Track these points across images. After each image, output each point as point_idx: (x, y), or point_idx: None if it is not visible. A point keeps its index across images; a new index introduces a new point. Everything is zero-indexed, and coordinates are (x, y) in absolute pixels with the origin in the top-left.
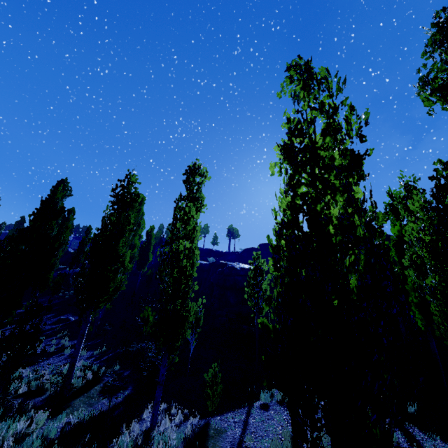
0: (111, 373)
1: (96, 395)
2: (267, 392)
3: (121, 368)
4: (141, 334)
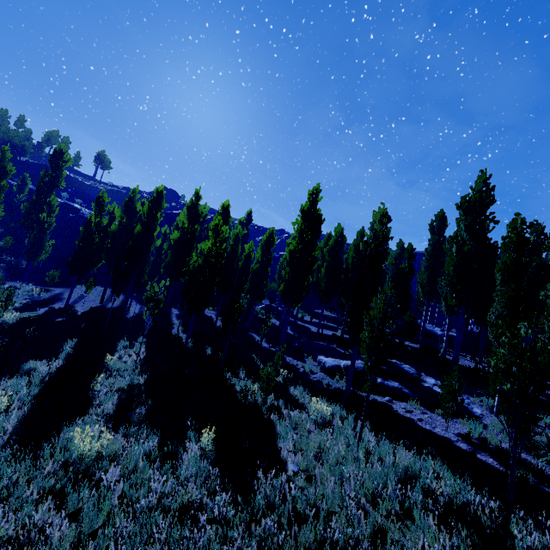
0: None
1: None
2: (81, 286)
3: None
4: None
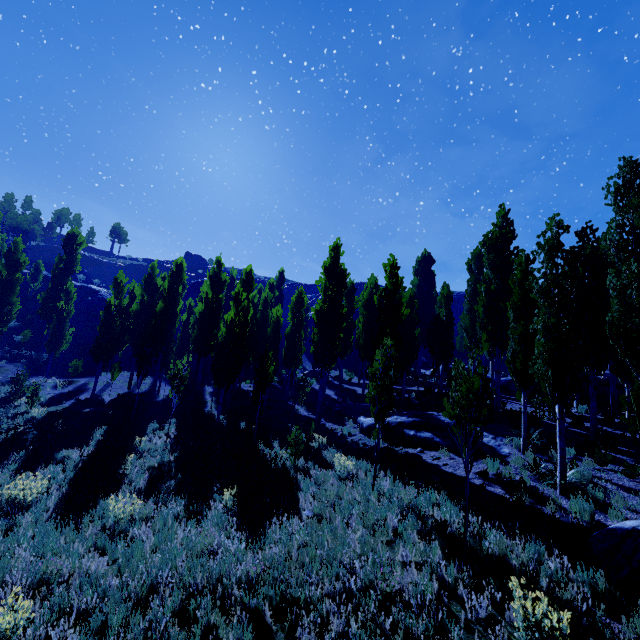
0: (4, 364)
1: (3, 371)
2: (107, 373)
3: (8, 362)
4: (11, 344)
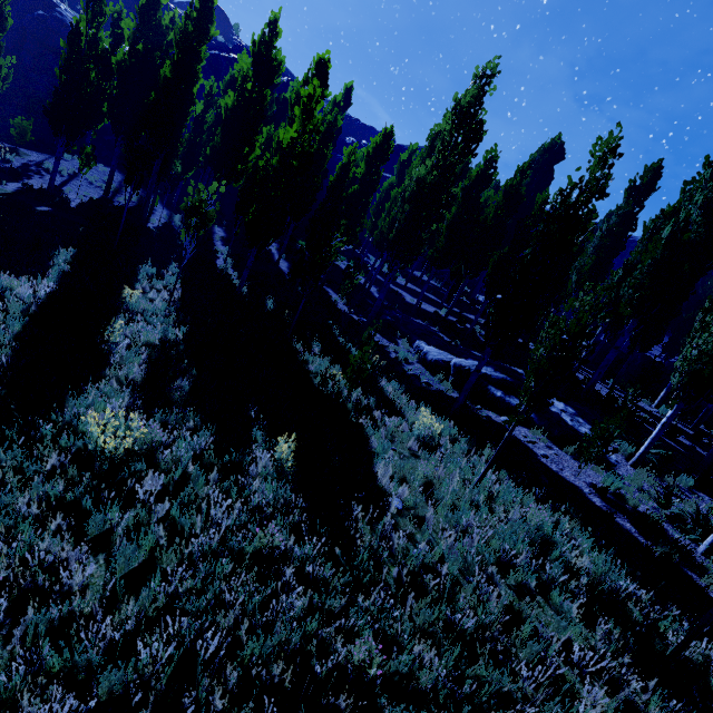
0: None
1: None
2: (72, 157)
3: None
4: None
